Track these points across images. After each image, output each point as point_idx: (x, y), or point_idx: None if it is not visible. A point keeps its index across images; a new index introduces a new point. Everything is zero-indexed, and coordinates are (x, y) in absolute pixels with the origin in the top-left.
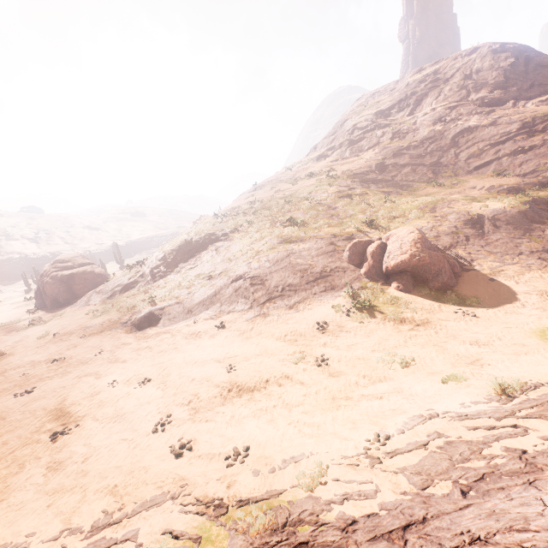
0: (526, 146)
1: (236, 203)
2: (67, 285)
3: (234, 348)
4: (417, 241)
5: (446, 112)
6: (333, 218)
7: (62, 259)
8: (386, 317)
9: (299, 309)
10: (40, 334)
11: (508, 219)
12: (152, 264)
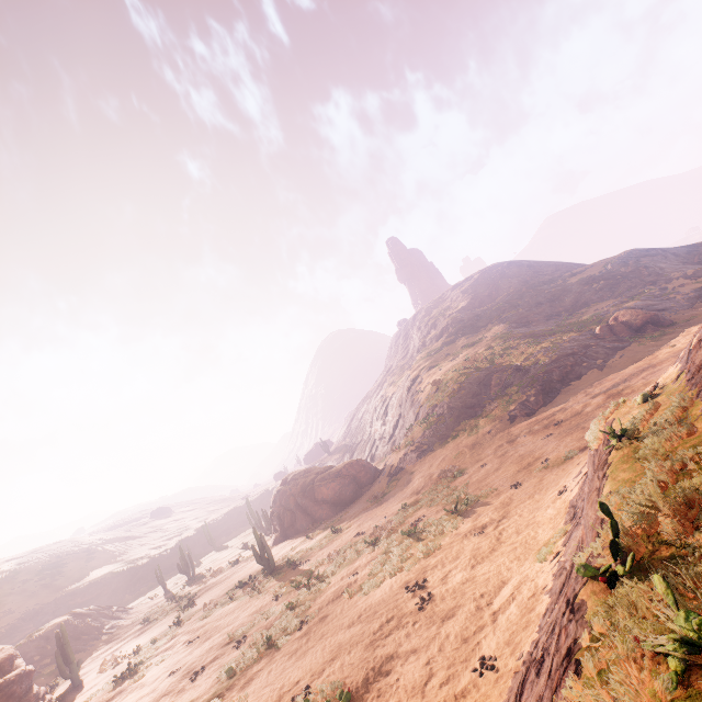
0: (596, 289)
1: (436, 374)
2: (349, 477)
3: (625, 370)
4: (636, 310)
5: (519, 293)
6: (551, 338)
7: (301, 472)
8: (670, 334)
9: (621, 355)
10: (437, 466)
11: (647, 303)
12: (454, 405)
